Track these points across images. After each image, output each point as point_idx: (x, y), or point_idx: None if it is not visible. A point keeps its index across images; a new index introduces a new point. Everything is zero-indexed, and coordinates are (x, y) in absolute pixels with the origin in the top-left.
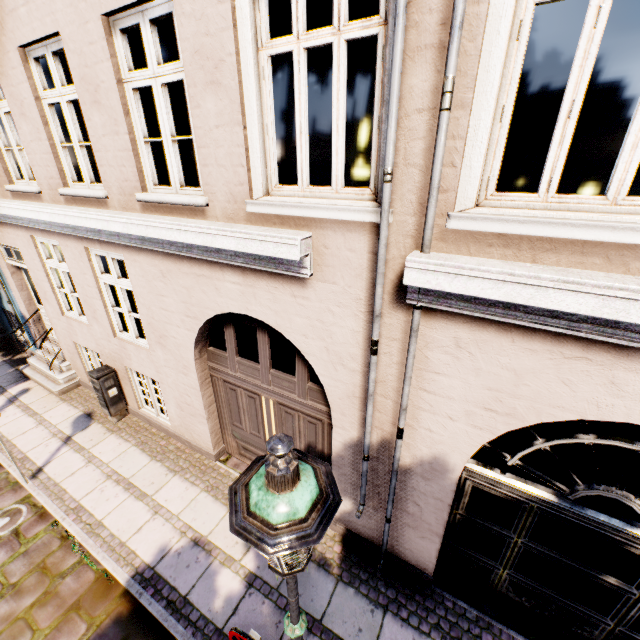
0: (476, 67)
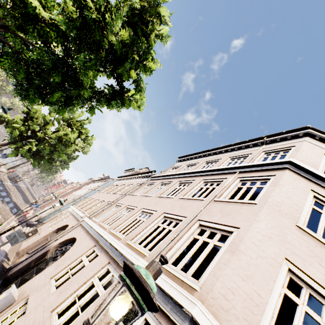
0: (105, 210)
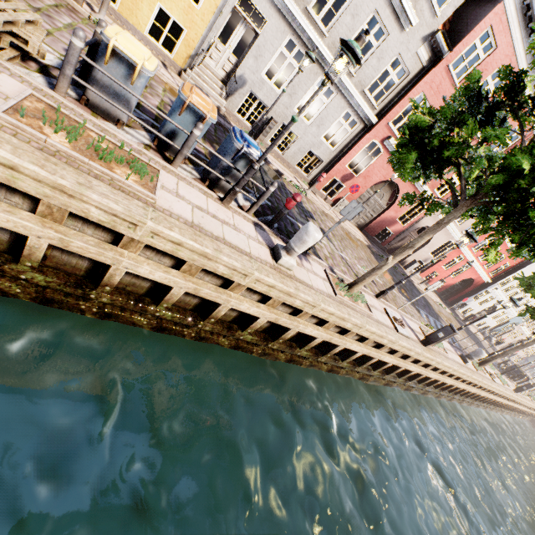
0: None
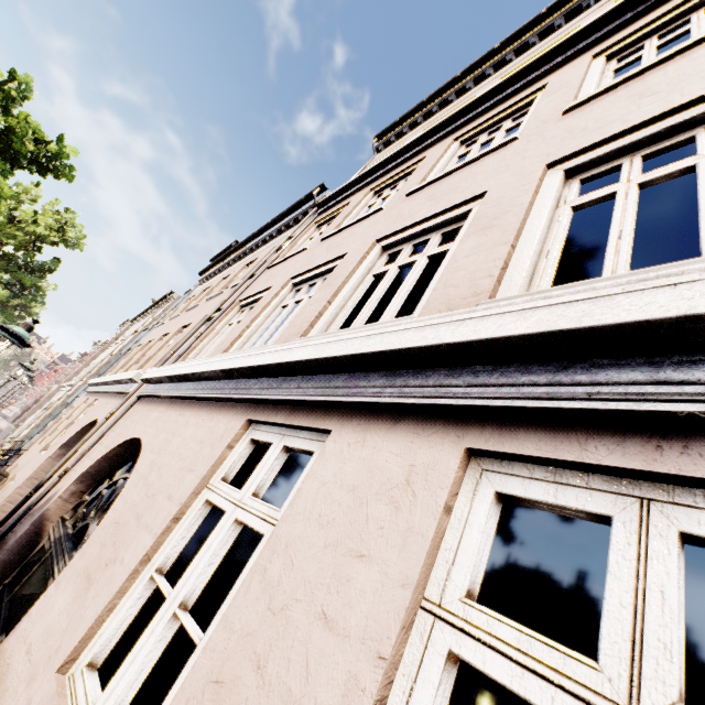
0: (209, 332)
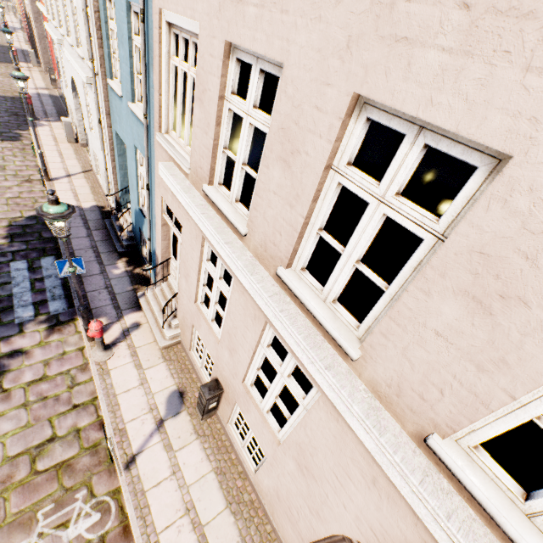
0: None
